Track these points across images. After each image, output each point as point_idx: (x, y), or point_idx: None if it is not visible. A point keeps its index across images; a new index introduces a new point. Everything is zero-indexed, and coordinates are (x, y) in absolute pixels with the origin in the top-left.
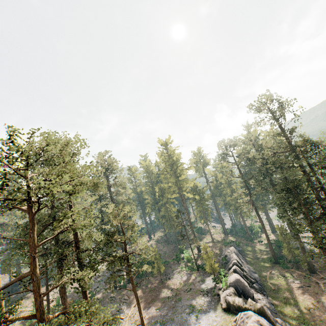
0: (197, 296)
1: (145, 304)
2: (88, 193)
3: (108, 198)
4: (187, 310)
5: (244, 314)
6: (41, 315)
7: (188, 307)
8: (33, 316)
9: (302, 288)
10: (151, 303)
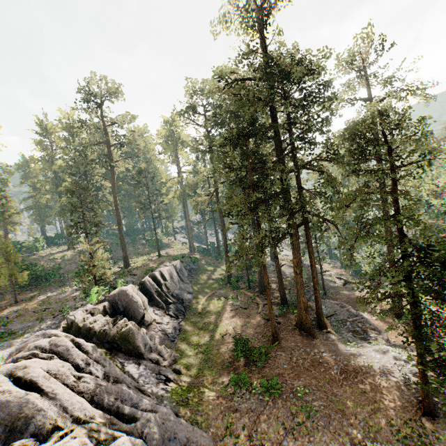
0: (46, 317)
1: None
2: None
3: None
4: None
5: (37, 335)
6: None
7: None
8: None
9: (237, 310)
10: None
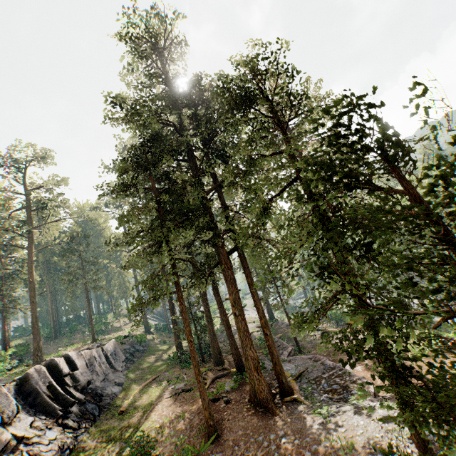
0: None
1: None
2: None
3: None
4: None
5: None
6: None
7: None
8: None
9: (176, 395)
10: None
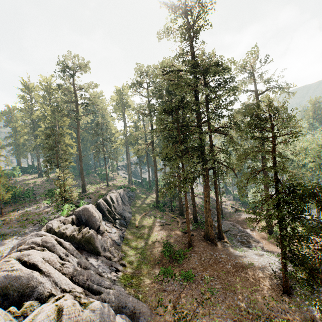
0: (27, 225)
1: None
2: None
3: None
4: None
5: (32, 235)
6: None
7: None
8: None
9: (163, 225)
10: None
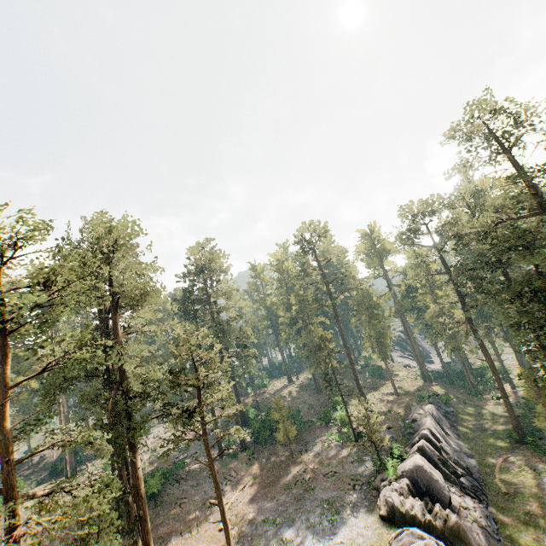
0: (343, 486)
1: (259, 488)
2: (145, 308)
3: (205, 315)
4: (319, 508)
5: (407, 533)
6: (10, 491)
7: (321, 504)
8: (1, 491)
9: None
10: (267, 487)
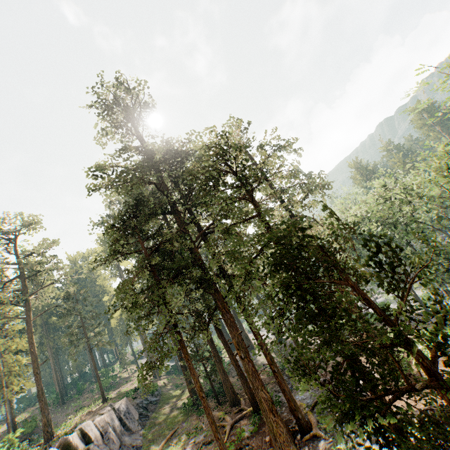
0: None
1: None
2: None
3: None
4: None
5: None
6: None
7: None
8: None
9: None
10: None
